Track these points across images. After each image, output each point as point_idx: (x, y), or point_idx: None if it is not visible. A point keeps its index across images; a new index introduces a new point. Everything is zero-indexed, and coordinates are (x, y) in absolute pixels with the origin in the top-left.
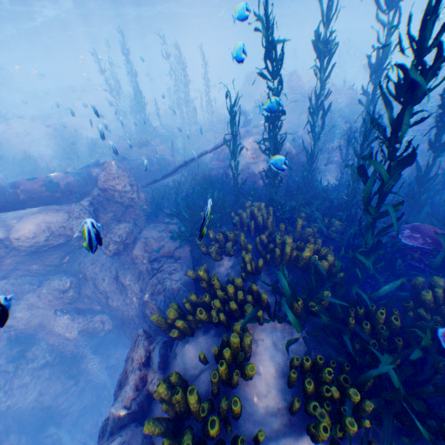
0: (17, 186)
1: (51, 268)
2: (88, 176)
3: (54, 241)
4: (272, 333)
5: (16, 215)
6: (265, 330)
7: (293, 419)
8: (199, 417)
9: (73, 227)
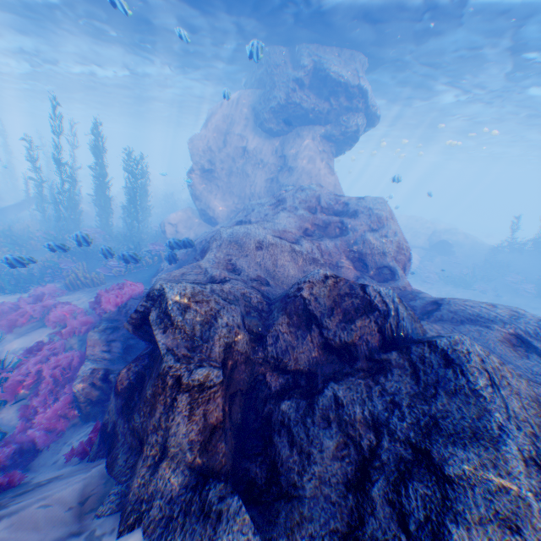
0: None
1: None
2: None
3: None
4: None
5: None
6: None
7: None
8: None
9: None
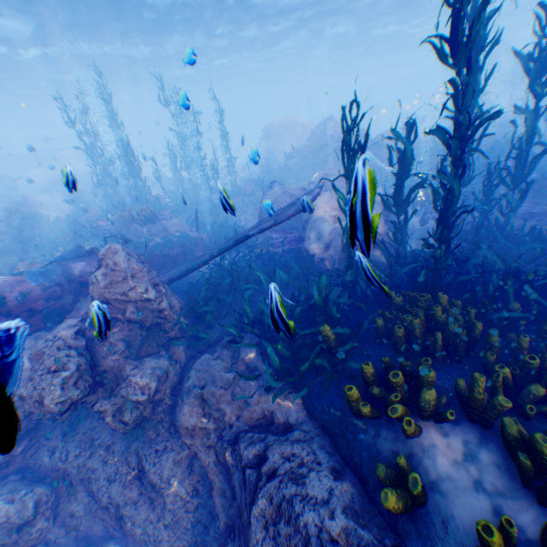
0: None
1: None
2: (65, 277)
3: None
4: None
5: None
6: None
7: None
8: None
9: (43, 395)
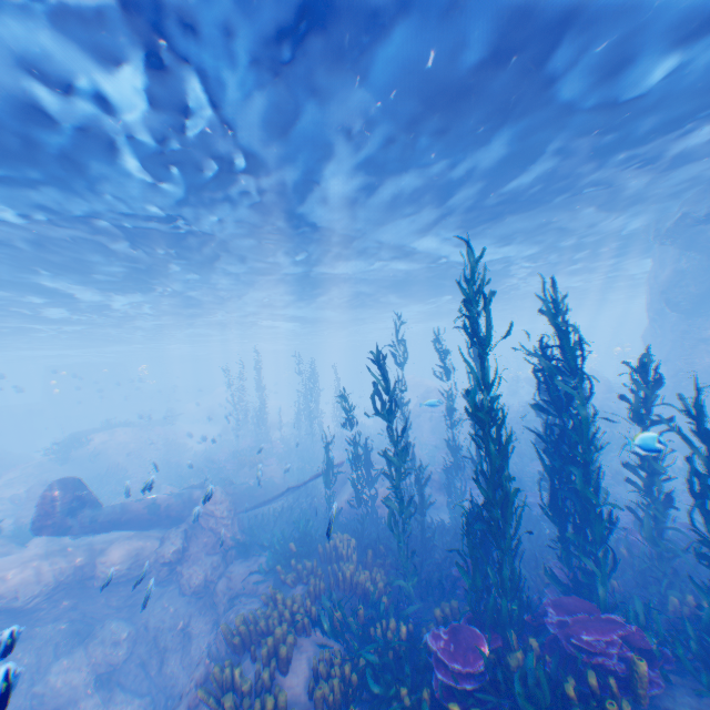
0: (125, 505)
1: (112, 611)
2: (190, 497)
3: (135, 569)
4: (315, 643)
5: (105, 537)
6: (310, 641)
7: (307, 700)
8: (239, 689)
9: (164, 551)
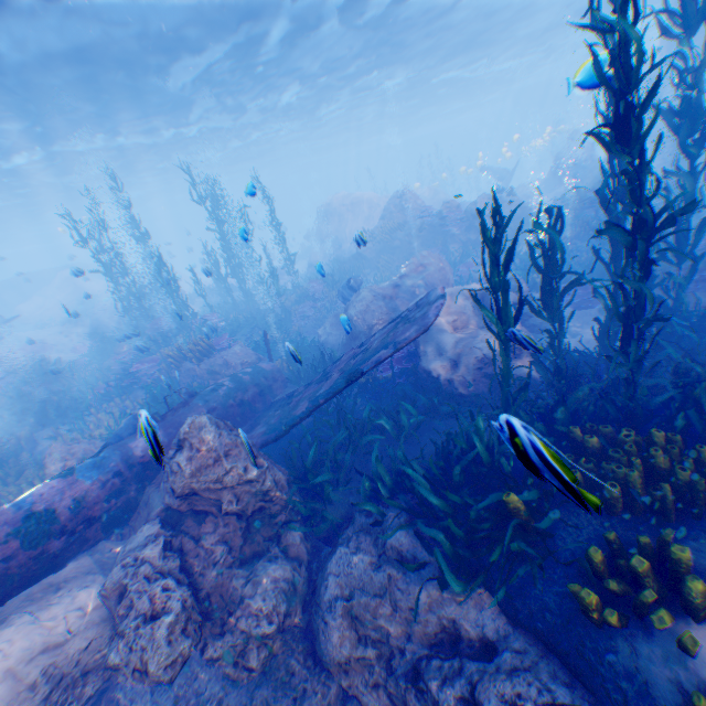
0: None
1: None
2: (126, 462)
3: (69, 705)
4: None
5: None
6: None
7: None
8: None
9: (145, 660)
